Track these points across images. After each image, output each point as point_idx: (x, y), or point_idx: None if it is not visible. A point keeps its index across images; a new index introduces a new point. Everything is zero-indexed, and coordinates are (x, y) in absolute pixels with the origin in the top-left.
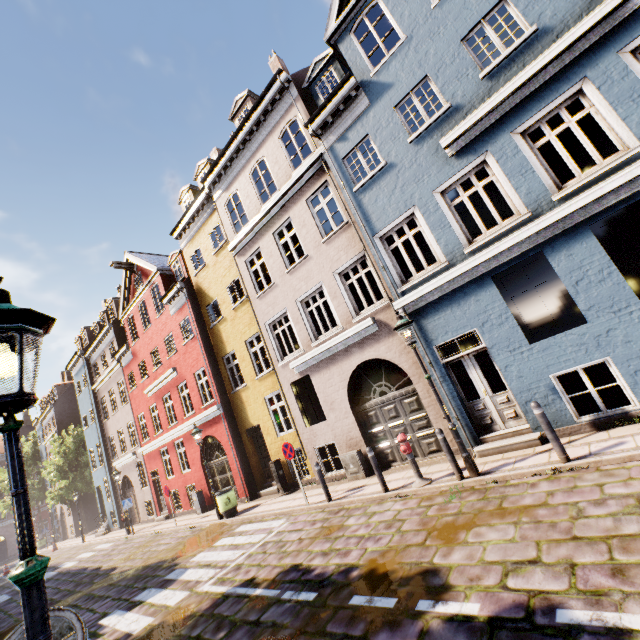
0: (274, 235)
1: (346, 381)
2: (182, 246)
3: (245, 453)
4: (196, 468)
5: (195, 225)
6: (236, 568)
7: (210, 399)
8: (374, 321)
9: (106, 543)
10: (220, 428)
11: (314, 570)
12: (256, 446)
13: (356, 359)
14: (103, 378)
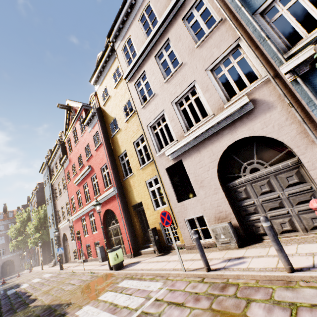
0: (155, 58)
1: (216, 161)
2: (96, 88)
3: (131, 222)
4: (100, 231)
5: (104, 72)
6: None
7: (109, 184)
8: (249, 100)
9: (49, 273)
10: (115, 204)
11: None
12: (139, 217)
13: (227, 140)
14: (55, 176)
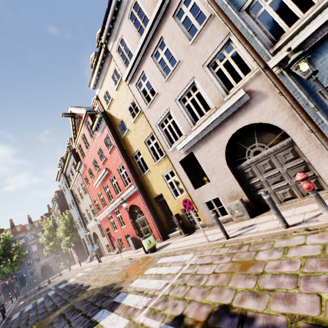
0: (152, 57)
1: (223, 149)
2: (97, 92)
3: (155, 212)
4: (128, 224)
5: (102, 75)
6: (163, 299)
7: (129, 183)
8: (245, 92)
9: (89, 267)
10: (138, 199)
11: (254, 319)
12: (161, 207)
13: (230, 130)
14: (73, 182)
